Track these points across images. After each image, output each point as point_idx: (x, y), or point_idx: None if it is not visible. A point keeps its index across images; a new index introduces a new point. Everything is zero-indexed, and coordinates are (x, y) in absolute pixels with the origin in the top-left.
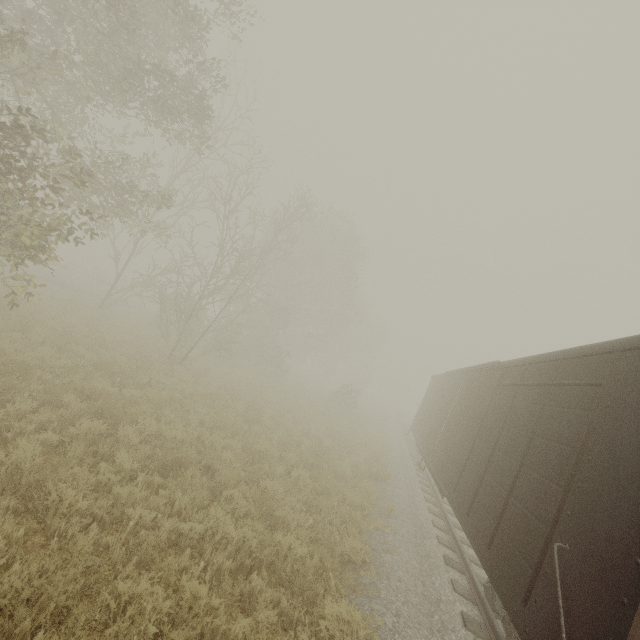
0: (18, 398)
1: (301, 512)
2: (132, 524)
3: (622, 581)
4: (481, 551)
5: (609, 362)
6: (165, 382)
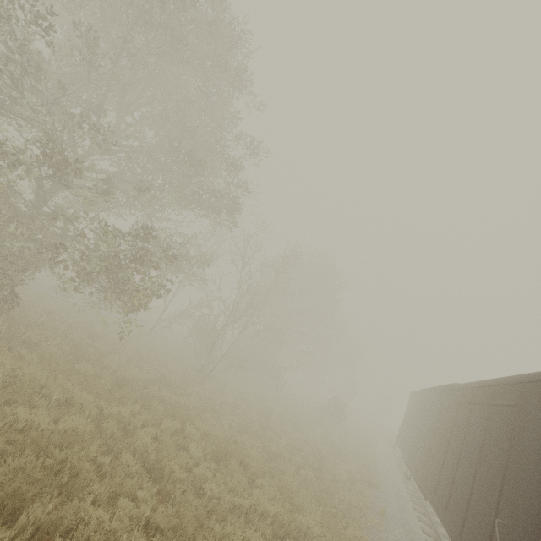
0: (129, 402)
1: (311, 505)
2: (209, 493)
3: (531, 537)
4: (456, 540)
5: (520, 390)
6: (202, 392)
